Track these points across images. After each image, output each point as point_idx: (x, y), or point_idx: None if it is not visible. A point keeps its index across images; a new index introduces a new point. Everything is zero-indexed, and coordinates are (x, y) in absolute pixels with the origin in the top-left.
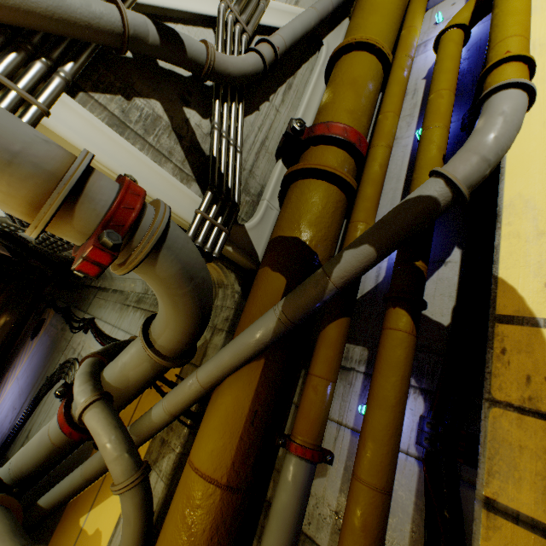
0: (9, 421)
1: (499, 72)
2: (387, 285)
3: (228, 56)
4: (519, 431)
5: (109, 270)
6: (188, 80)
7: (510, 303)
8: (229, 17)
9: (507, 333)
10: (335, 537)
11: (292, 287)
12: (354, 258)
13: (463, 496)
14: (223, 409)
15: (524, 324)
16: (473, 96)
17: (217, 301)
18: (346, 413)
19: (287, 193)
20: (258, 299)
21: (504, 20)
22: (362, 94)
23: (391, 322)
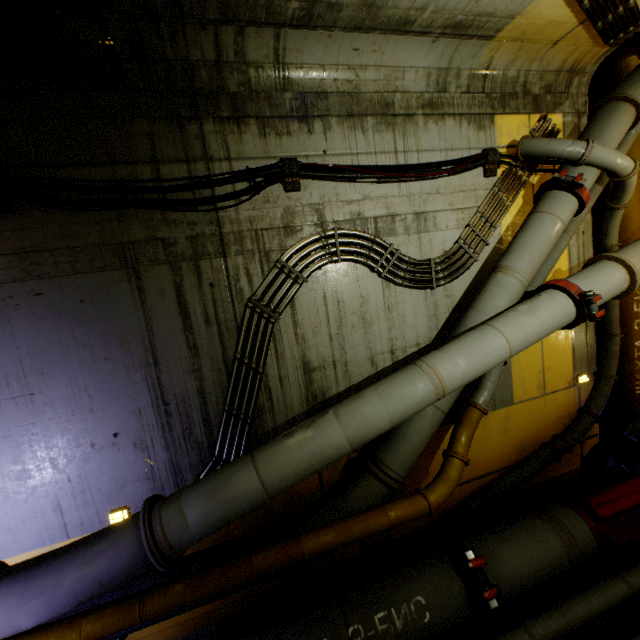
0: (132, 454)
1: None
2: None
3: None
4: None
5: (291, 43)
6: None
7: None
8: None
9: None
10: None
11: None
12: None
13: None
14: (639, 147)
15: None
16: None
17: (571, 90)
18: None
19: None
20: None
21: None
22: None
23: None
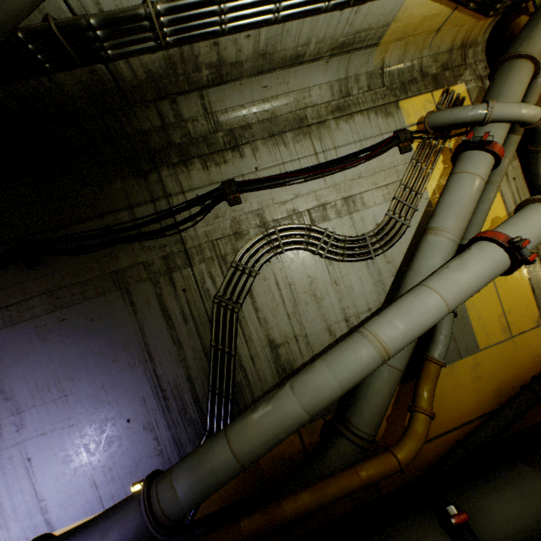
0: (142, 435)
1: None
2: None
3: None
4: None
5: (213, 97)
6: None
7: None
8: None
9: None
10: None
11: None
12: None
13: None
14: None
15: None
16: None
17: (468, 61)
18: None
19: None
20: None
21: None
22: None
23: None
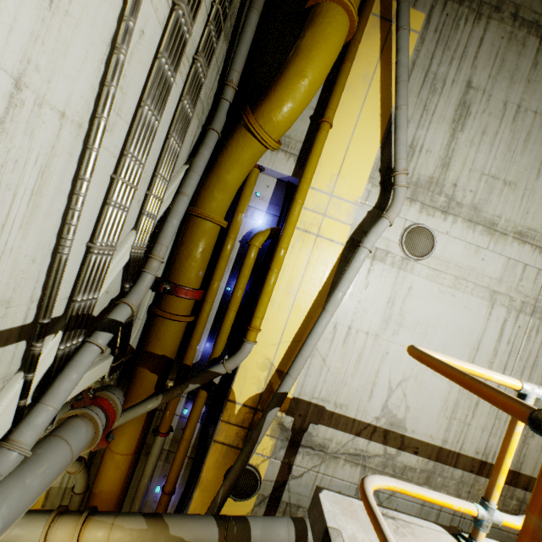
0: None
1: (251, 333)
2: (200, 363)
3: (140, 297)
4: (225, 426)
5: None
6: (109, 305)
7: (232, 396)
8: (136, 253)
9: (229, 404)
10: (171, 445)
11: (161, 378)
12: (193, 387)
13: (210, 429)
14: (130, 432)
15: (233, 402)
16: (252, 285)
17: None
18: (178, 411)
19: (155, 317)
20: (144, 386)
21: (261, 306)
22: (207, 258)
23: (201, 394)
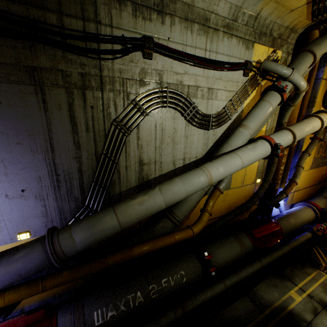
0: (33, 202)
1: None
2: None
3: None
4: (326, 69)
5: None
6: None
7: None
8: None
9: None
10: None
11: None
12: None
13: None
14: (307, 78)
15: None
16: None
17: (289, 40)
18: None
19: None
20: None
21: None
22: None
23: None
